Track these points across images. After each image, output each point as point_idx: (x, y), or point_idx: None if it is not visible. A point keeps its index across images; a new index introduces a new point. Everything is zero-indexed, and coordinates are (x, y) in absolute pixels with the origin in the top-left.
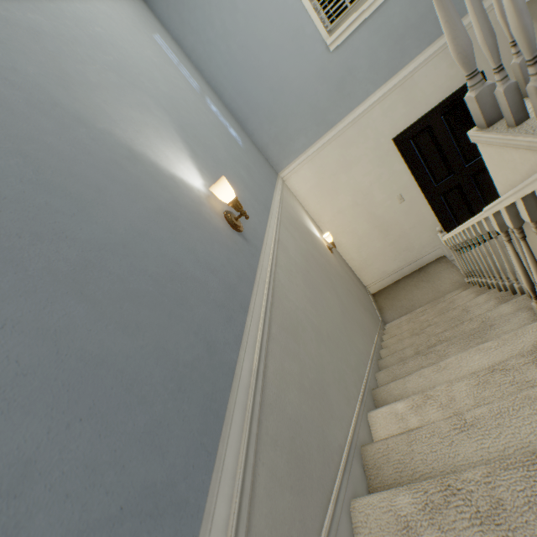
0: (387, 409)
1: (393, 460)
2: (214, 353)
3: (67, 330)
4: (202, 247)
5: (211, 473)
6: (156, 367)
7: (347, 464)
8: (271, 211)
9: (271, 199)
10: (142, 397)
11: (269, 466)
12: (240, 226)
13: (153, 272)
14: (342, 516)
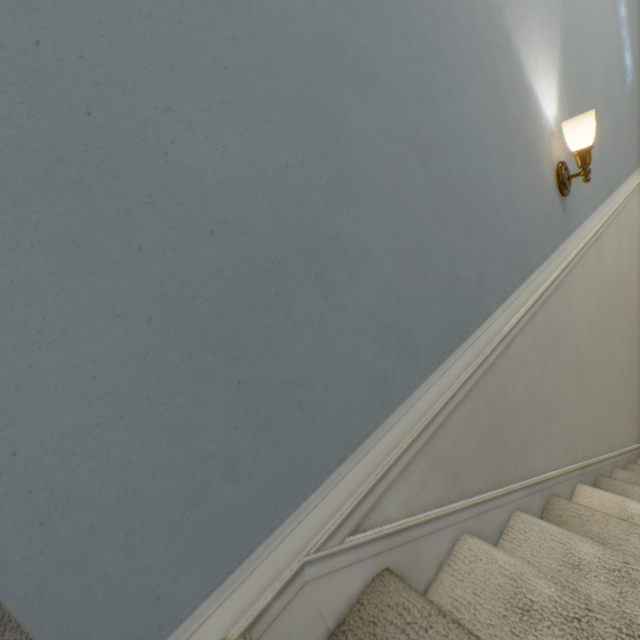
0: (612, 496)
1: (590, 529)
2: (480, 288)
3: (407, 185)
4: (518, 187)
5: (438, 365)
6: (441, 259)
7: (532, 487)
8: (611, 196)
9: (622, 180)
10: (425, 271)
11: (473, 409)
12: (567, 189)
13: (471, 181)
14: (503, 508)
